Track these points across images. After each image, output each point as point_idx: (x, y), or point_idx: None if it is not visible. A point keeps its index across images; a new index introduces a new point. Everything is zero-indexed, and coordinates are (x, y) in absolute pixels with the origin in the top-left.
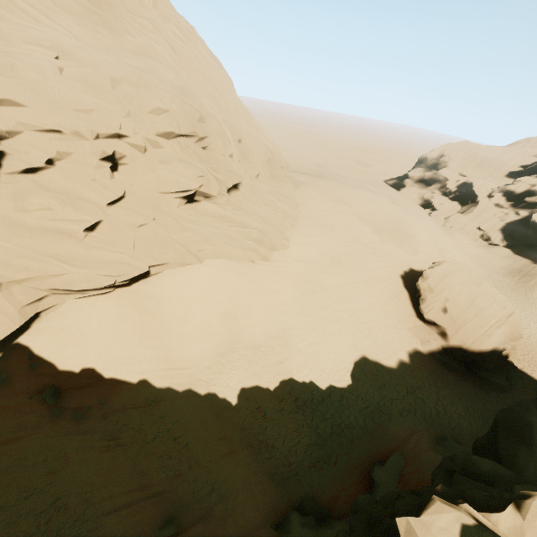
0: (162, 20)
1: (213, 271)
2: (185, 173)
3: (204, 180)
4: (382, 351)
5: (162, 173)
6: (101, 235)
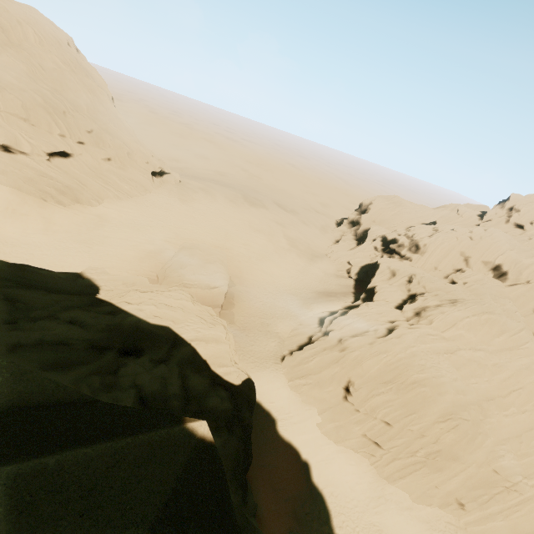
0: (43, 52)
1: (1, 192)
2: None
3: (13, 139)
4: None
5: None
6: None
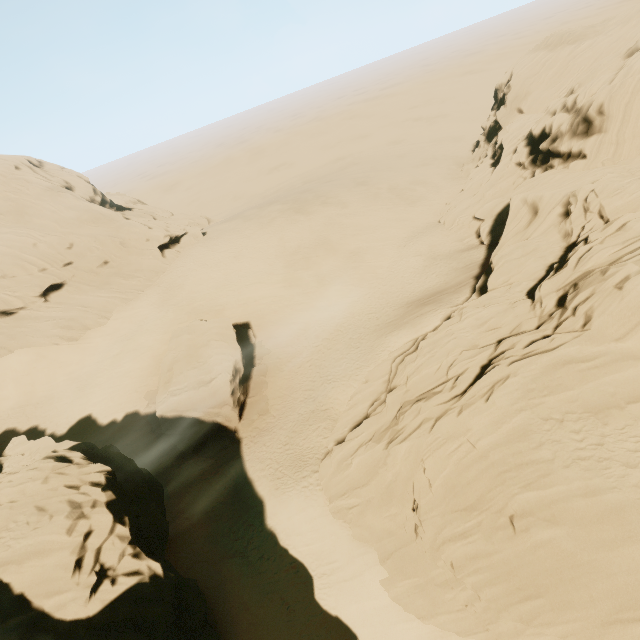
0: None
1: (20, 357)
2: None
3: (1, 303)
4: (106, 412)
5: None
6: None
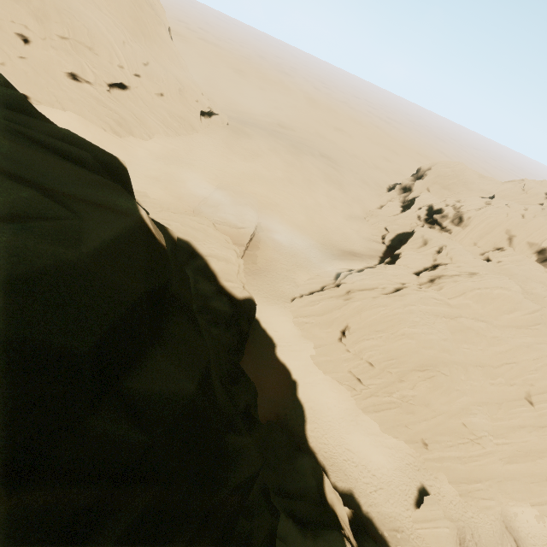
0: None
1: (70, 119)
2: (66, 58)
3: (80, 68)
4: None
5: (52, 53)
6: (5, 68)
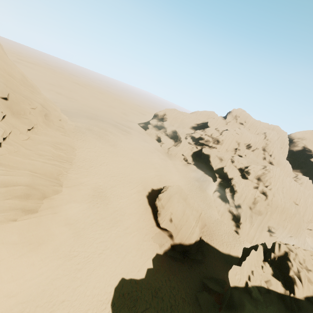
0: None
1: None
2: None
3: None
4: (135, 267)
5: None
6: None
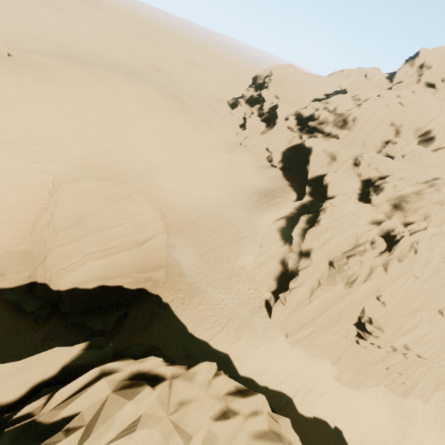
0: None
1: None
2: None
3: None
4: None
5: None
6: None
